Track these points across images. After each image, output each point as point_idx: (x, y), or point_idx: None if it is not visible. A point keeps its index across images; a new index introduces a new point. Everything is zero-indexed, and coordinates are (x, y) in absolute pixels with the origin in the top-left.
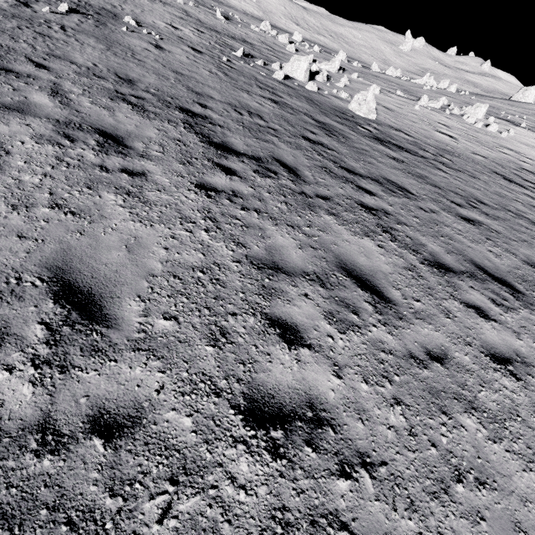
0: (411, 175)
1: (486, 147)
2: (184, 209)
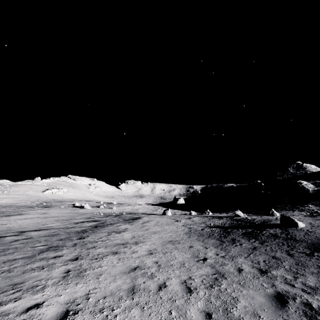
0: None
1: None
2: None
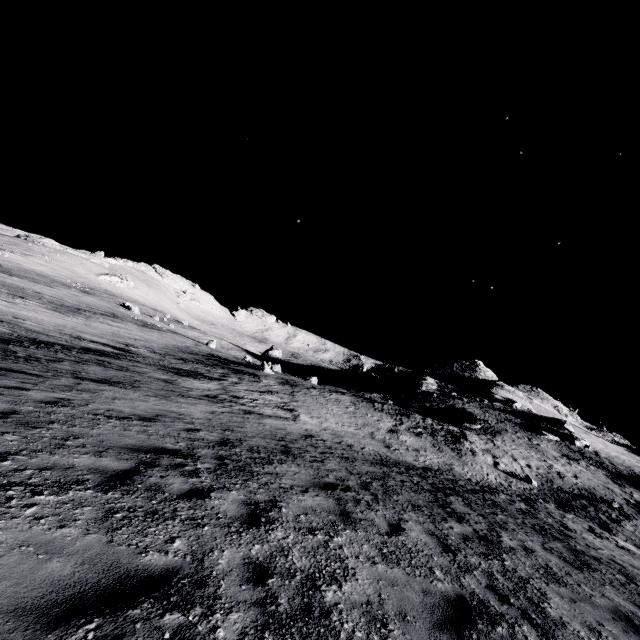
0: (8, 271)
1: (7, 262)
2: (3, 274)
